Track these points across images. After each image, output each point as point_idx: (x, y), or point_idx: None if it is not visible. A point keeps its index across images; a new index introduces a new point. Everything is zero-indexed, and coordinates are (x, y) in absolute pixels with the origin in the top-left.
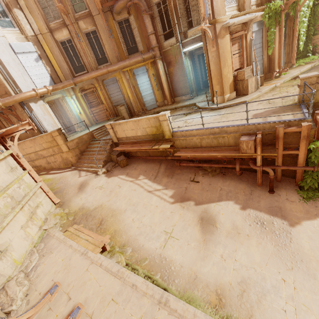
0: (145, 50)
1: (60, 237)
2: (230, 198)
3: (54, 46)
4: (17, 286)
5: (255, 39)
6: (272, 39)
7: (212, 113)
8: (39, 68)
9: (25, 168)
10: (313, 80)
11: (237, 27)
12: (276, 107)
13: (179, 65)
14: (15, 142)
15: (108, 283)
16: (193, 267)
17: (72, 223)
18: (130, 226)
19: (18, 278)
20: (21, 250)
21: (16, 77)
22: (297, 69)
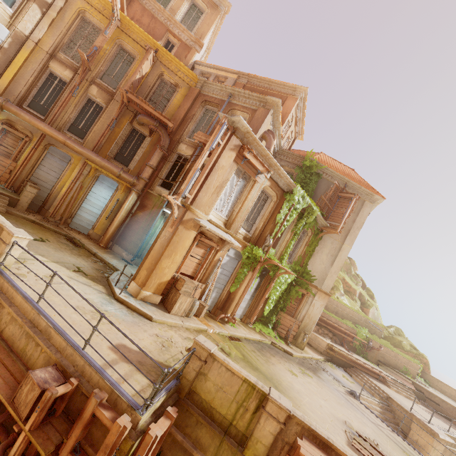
0: (135, 172)
1: None
2: None
3: (37, 65)
4: None
5: (227, 264)
6: (241, 279)
7: (99, 297)
8: None
9: None
10: (204, 355)
11: (213, 235)
12: (157, 357)
13: (150, 217)
14: None
15: None
16: None
17: None
18: None
19: None
20: None
21: None
22: (248, 330)
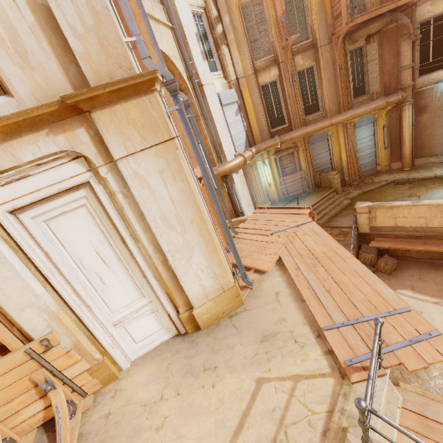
0: (379, 90)
1: None
2: None
3: (256, 92)
4: None
5: None
6: None
7: None
8: (238, 124)
9: None
10: None
11: None
12: None
13: (442, 111)
14: None
15: None
16: None
17: None
18: None
19: None
20: None
21: (222, 138)
22: None
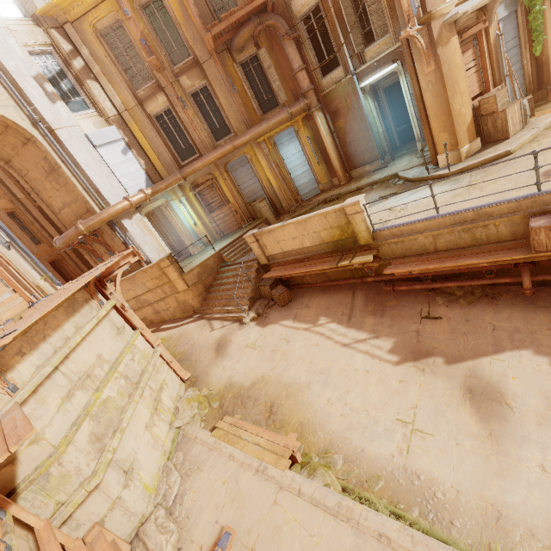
0: (290, 99)
1: (207, 439)
2: (519, 343)
3: (147, 124)
4: (160, 533)
5: (504, 33)
6: (540, 25)
7: (442, 186)
8: (129, 163)
9: (135, 327)
10: None
11: (467, 20)
12: None
13: (354, 112)
14: (117, 286)
15: (325, 530)
16: (485, 493)
17: (220, 413)
18: (327, 412)
19: (158, 518)
20: (151, 467)
21: (100, 183)
22: None
